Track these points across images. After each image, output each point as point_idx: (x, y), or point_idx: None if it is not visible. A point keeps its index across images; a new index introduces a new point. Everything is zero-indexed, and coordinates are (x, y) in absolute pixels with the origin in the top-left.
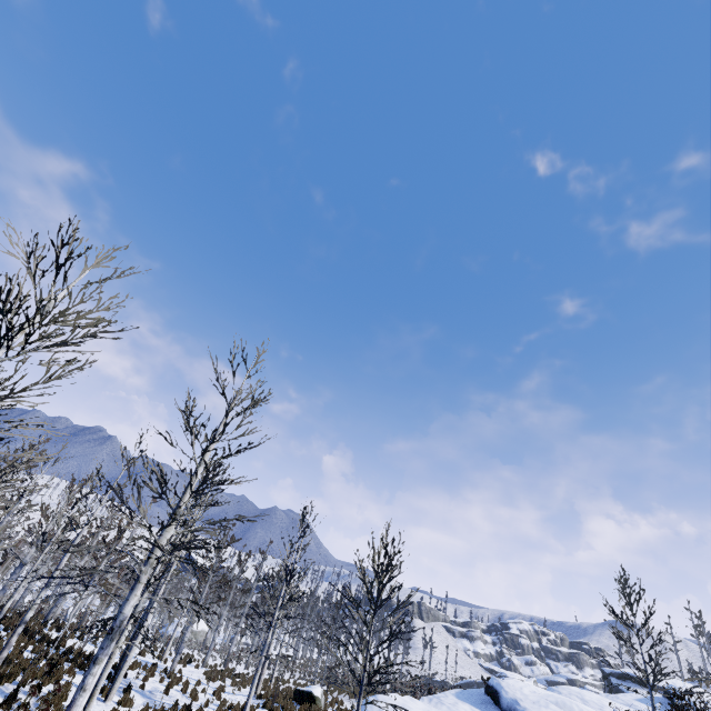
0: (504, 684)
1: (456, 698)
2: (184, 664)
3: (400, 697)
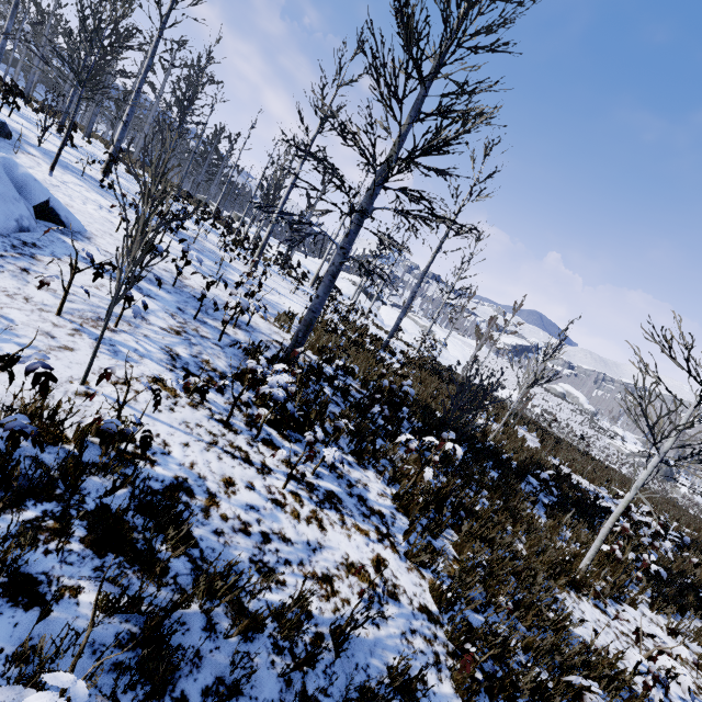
0: None
1: None
2: None
3: None
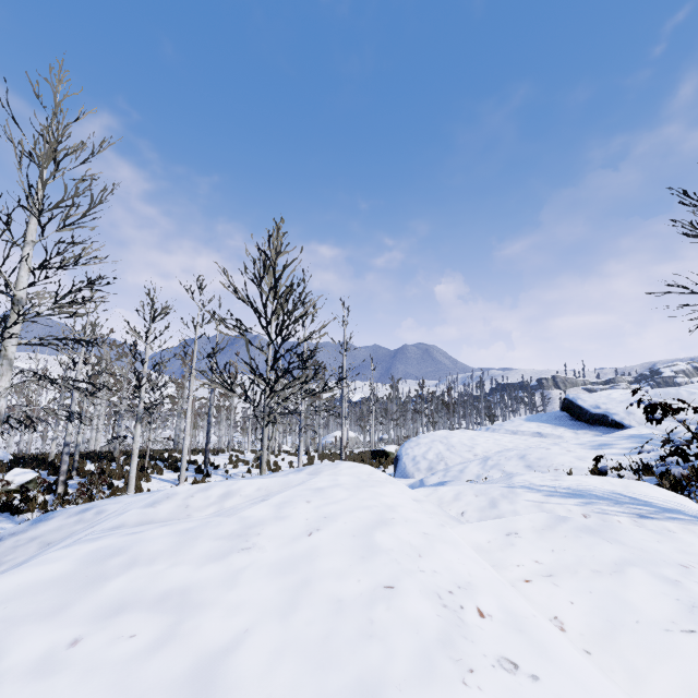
0: (585, 396)
1: (523, 421)
2: (295, 455)
3: (446, 431)
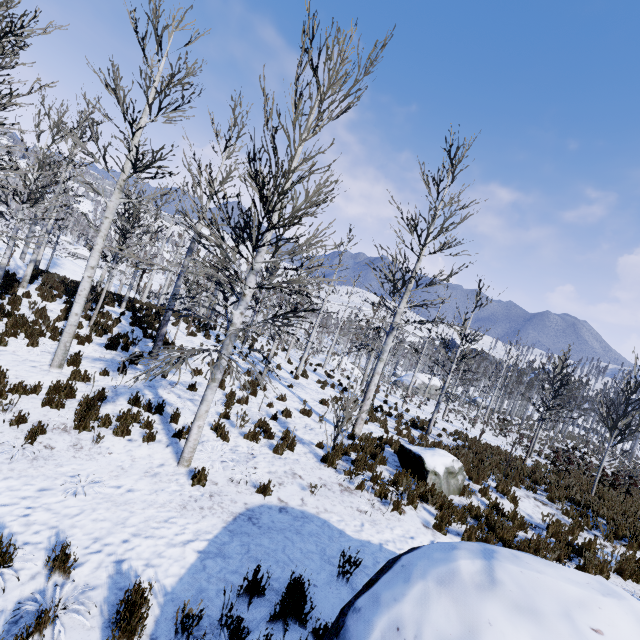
0: None
1: None
2: (322, 387)
3: None
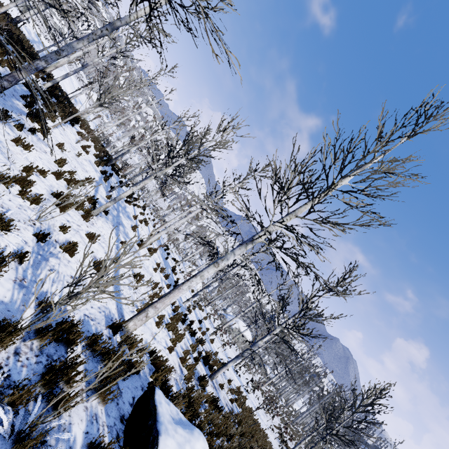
0: None
1: None
2: (156, 269)
3: None
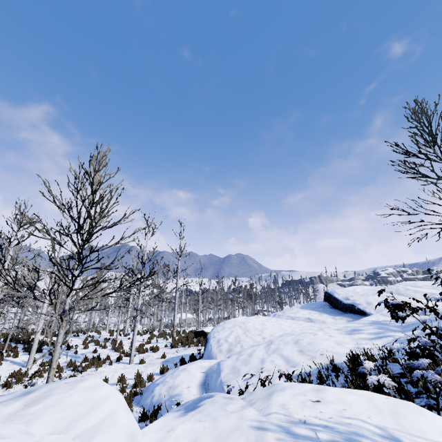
0: (339, 290)
1: (299, 309)
2: (141, 335)
3: (245, 317)
